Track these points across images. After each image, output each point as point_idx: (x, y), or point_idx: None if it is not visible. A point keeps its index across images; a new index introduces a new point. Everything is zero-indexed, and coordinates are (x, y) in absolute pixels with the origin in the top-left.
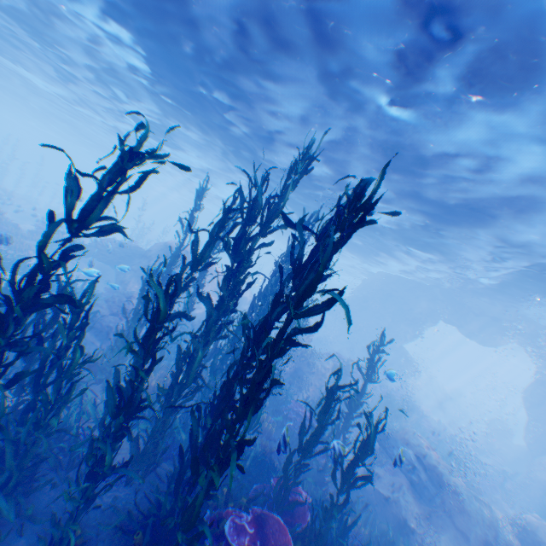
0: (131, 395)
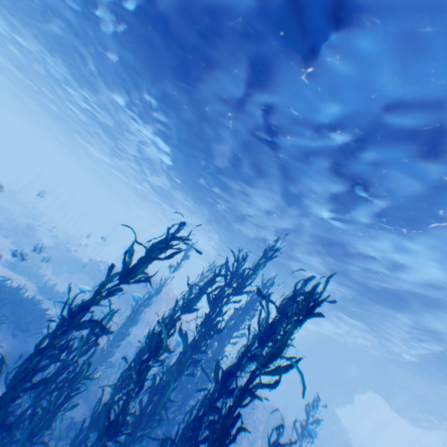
0: (117, 417)
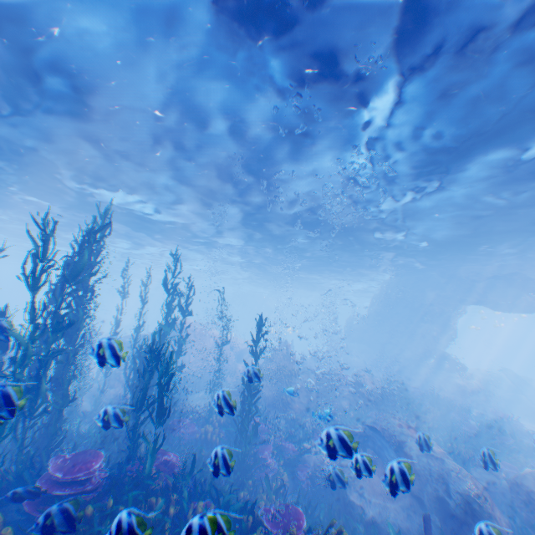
0: None
